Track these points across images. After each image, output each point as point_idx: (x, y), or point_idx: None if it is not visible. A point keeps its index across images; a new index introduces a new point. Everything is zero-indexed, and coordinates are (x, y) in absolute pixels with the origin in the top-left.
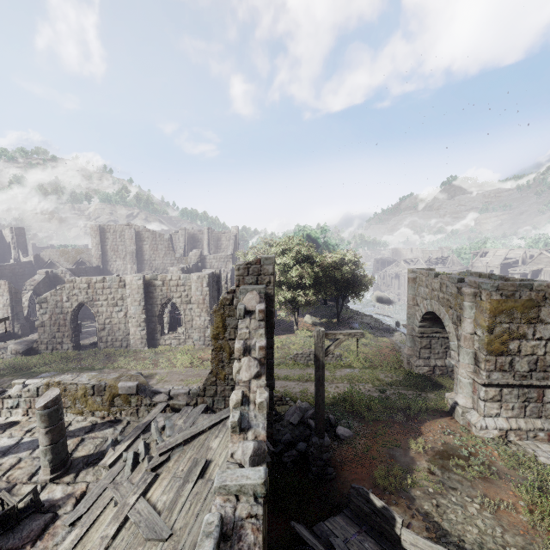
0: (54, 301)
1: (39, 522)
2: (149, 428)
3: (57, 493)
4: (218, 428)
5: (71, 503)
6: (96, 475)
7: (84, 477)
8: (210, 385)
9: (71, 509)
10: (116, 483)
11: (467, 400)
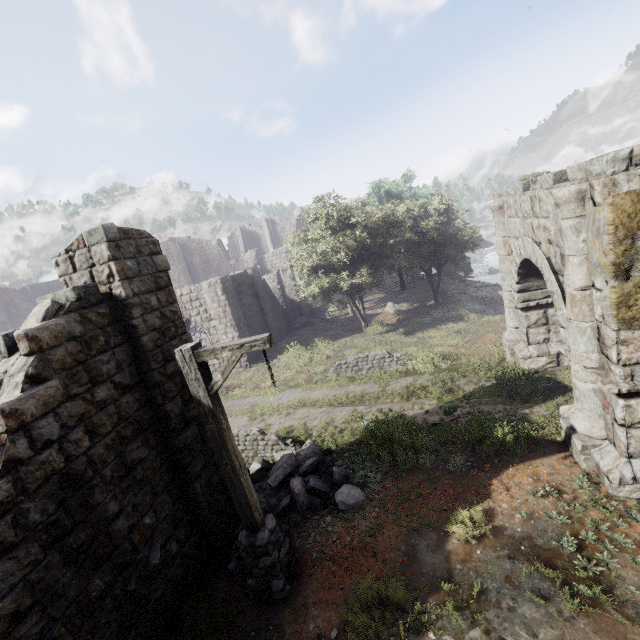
0: None
1: None
2: None
3: None
4: None
5: None
6: None
7: None
8: None
9: None
10: None
11: (592, 424)
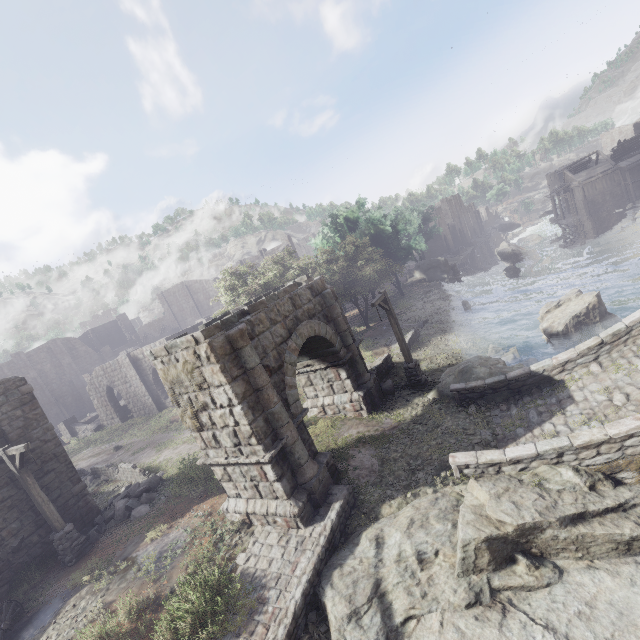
0: (94, 389)
1: None
2: None
3: None
4: None
5: None
6: None
7: None
8: None
9: None
10: None
11: None
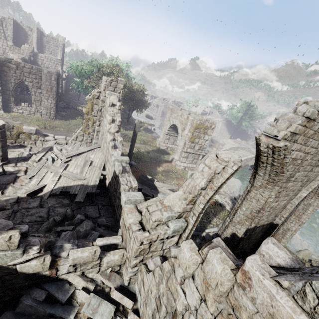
0: None
1: (9, 177)
2: (51, 149)
3: (10, 169)
4: (92, 152)
5: (22, 172)
6: (28, 165)
7: (22, 165)
8: (80, 136)
9: (24, 174)
10: (46, 166)
11: (177, 157)
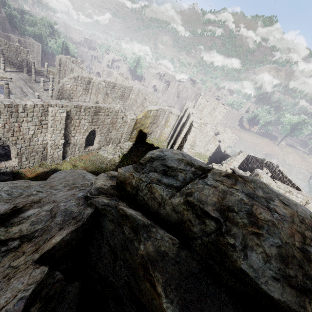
0: None
1: None
2: None
3: None
4: None
5: None
6: None
7: None
8: None
9: None
10: None
11: None
